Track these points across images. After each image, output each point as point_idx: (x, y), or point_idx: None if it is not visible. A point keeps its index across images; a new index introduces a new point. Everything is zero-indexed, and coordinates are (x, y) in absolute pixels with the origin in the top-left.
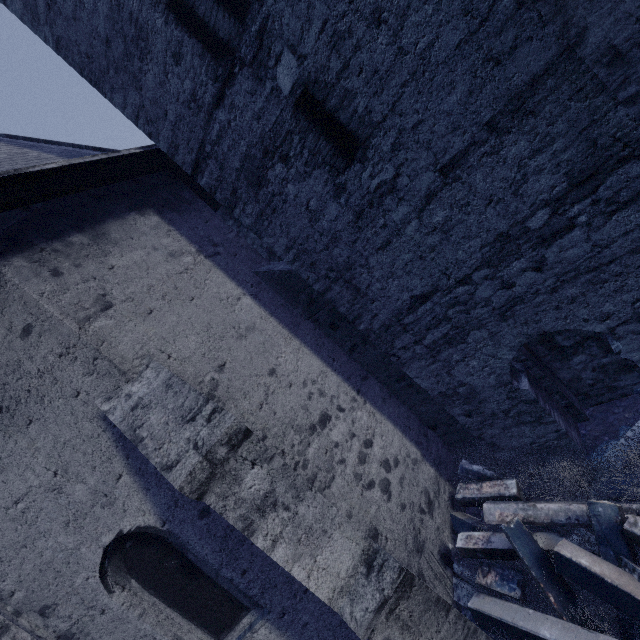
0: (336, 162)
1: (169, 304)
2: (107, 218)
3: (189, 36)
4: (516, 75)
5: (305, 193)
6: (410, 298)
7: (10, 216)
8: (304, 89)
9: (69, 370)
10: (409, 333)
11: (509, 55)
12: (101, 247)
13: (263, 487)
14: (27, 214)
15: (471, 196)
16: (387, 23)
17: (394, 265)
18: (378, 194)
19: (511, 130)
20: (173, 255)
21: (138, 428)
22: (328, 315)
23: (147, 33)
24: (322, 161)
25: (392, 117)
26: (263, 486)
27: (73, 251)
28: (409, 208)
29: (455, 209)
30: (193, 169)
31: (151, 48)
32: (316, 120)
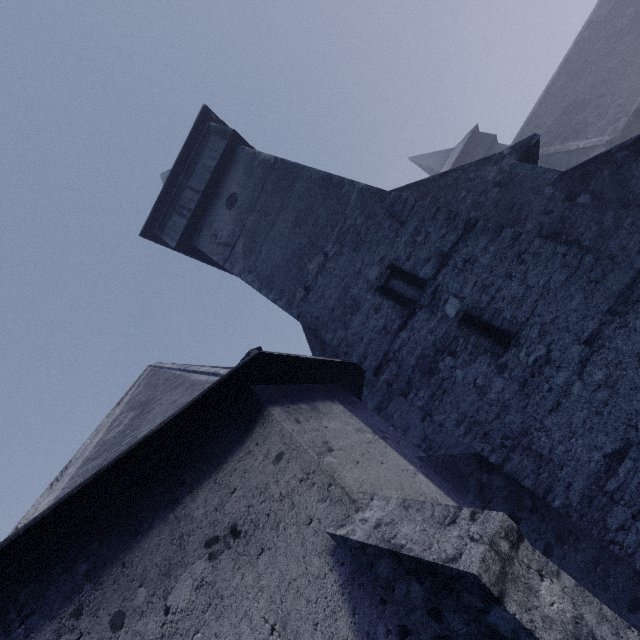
0: (495, 349)
1: (367, 461)
2: (316, 400)
3: (387, 300)
4: (613, 286)
5: (471, 374)
6: (603, 457)
7: (270, 387)
8: (465, 313)
9: (306, 495)
10: (620, 504)
11: (603, 278)
12: (317, 414)
13: (566, 608)
14: (278, 388)
15: (620, 356)
16: (515, 277)
17: (571, 424)
18: (536, 366)
19: (628, 312)
20: (359, 430)
21: (391, 538)
22: (504, 504)
23: (360, 302)
24: (483, 350)
25: (533, 318)
26: (565, 606)
27: (303, 412)
28: (568, 372)
29: (611, 367)
30: (376, 370)
31: (360, 308)
32: (475, 327)
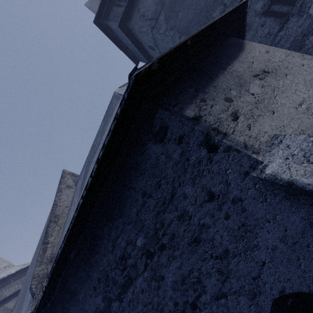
0: None
1: None
2: None
3: (269, 18)
4: None
5: None
6: None
7: None
8: None
9: (293, 59)
10: None
11: None
12: None
13: None
14: None
15: None
16: None
17: None
18: None
19: None
20: None
21: None
22: None
23: (250, 24)
24: None
25: None
26: None
27: None
28: None
29: None
30: None
31: (251, 28)
32: None
